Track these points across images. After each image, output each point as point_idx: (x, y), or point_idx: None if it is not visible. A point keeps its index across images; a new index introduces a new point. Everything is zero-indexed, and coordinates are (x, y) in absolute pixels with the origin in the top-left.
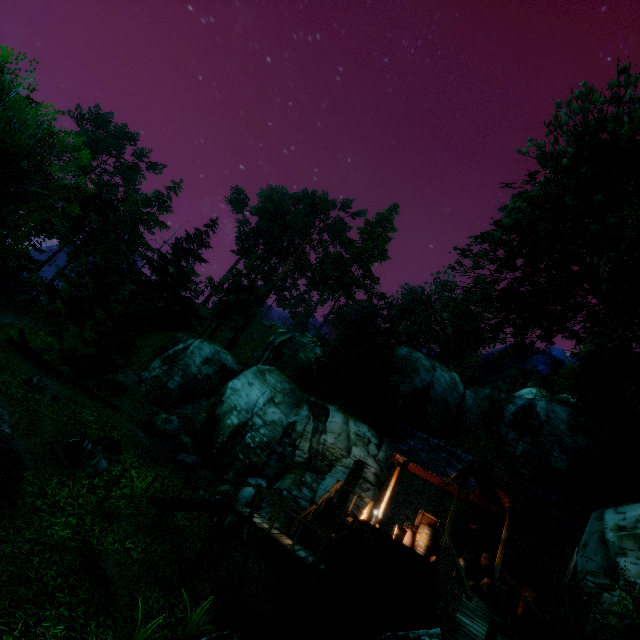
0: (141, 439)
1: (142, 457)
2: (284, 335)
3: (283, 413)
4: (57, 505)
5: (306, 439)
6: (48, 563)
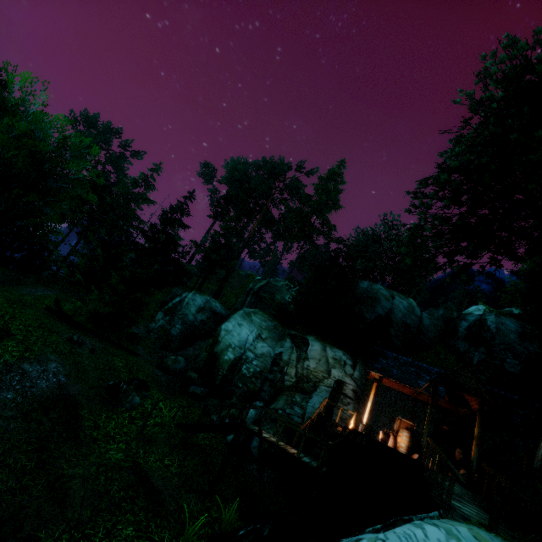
0: (160, 377)
1: (164, 392)
2: (261, 281)
3: (270, 346)
4: (109, 435)
5: (292, 366)
6: (111, 480)
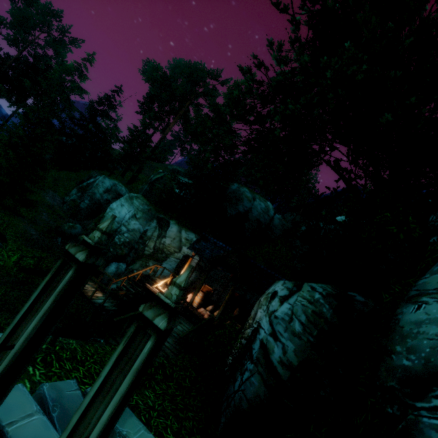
0: (32, 235)
1: (29, 246)
2: (159, 174)
3: (141, 224)
4: None
5: (153, 241)
6: None
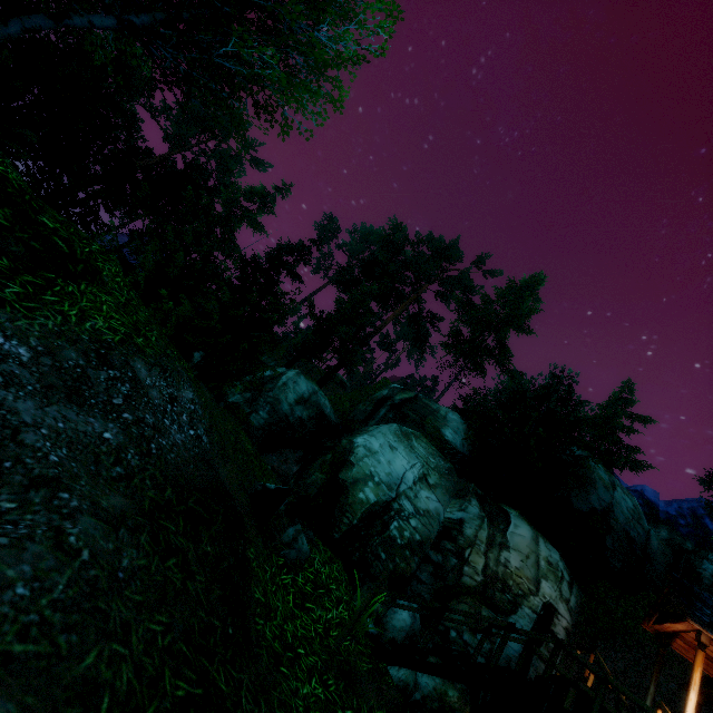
0: None
1: None
2: (405, 392)
3: (440, 502)
4: (285, 640)
5: (478, 551)
6: None
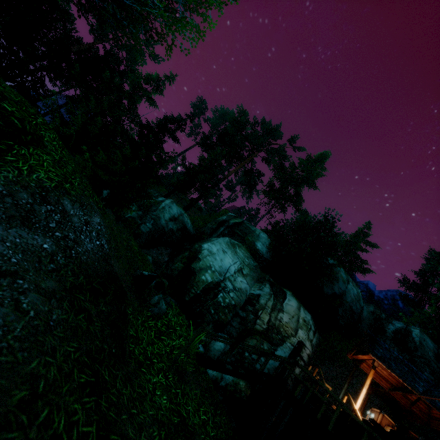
0: None
1: None
2: (236, 219)
3: (248, 284)
4: (146, 355)
5: (266, 312)
6: None
